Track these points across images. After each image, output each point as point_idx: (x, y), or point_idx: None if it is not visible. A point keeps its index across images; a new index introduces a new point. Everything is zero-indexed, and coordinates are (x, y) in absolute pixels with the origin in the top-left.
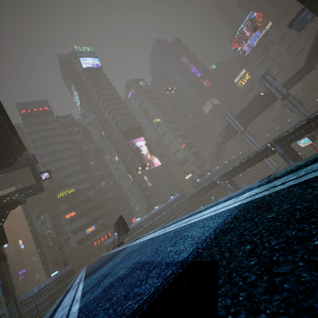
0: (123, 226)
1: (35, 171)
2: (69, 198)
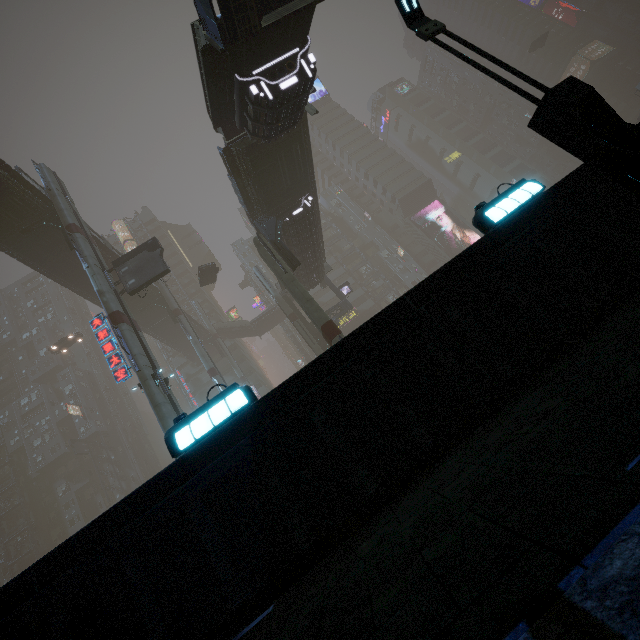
0: None
1: (333, 286)
2: (351, 326)
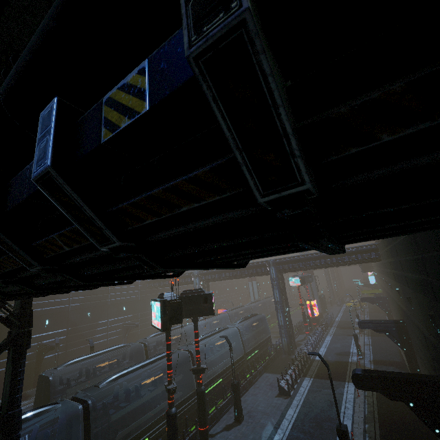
0: None
1: None
2: None
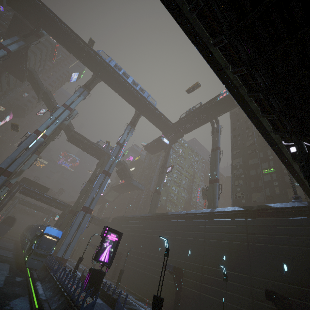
0: (42, 189)
1: None
2: None
